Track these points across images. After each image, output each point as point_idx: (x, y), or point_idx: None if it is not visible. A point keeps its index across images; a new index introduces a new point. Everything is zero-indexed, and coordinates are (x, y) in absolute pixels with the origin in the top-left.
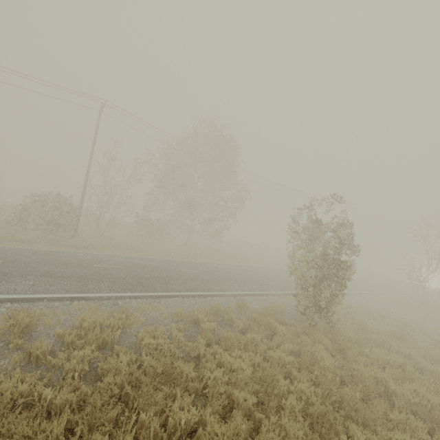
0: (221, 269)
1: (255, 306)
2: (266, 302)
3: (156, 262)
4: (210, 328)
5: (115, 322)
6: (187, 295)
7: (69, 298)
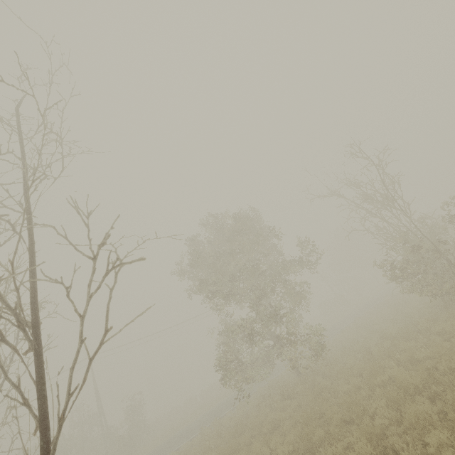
0: None
1: None
2: None
3: None
4: None
5: None
6: None
7: None
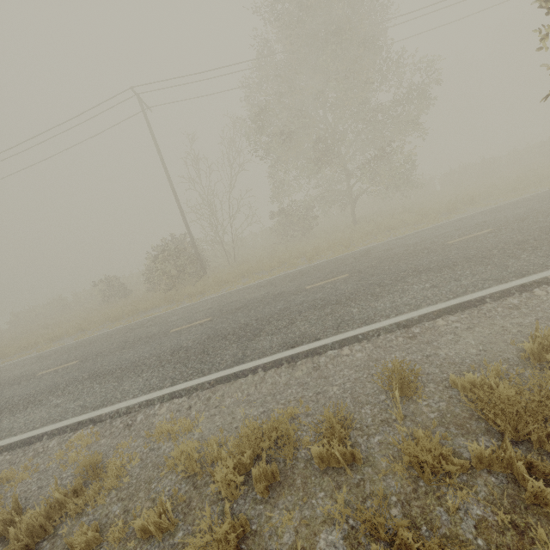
0: (400, 251)
1: (469, 350)
2: (519, 322)
3: (273, 286)
4: (214, 544)
5: (25, 523)
6: (276, 363)
7: (75, 425)
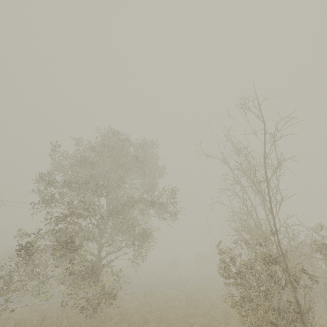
0: None
1: None
2: None
3: None
4: None
5: None
6: None
7: None
